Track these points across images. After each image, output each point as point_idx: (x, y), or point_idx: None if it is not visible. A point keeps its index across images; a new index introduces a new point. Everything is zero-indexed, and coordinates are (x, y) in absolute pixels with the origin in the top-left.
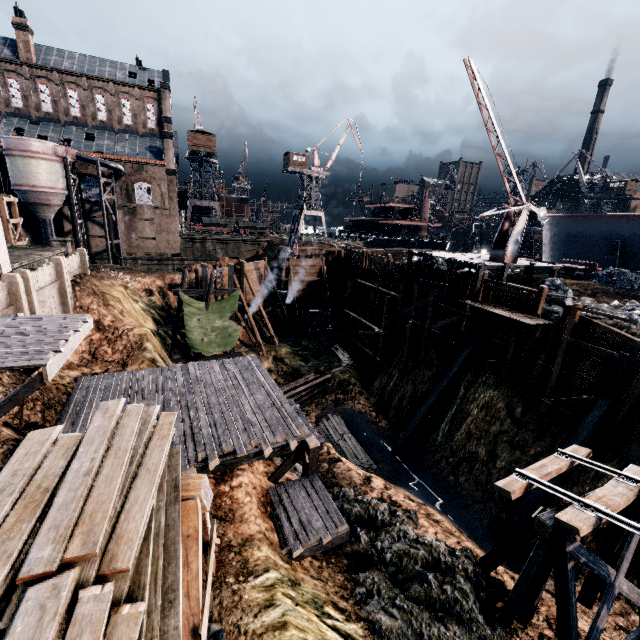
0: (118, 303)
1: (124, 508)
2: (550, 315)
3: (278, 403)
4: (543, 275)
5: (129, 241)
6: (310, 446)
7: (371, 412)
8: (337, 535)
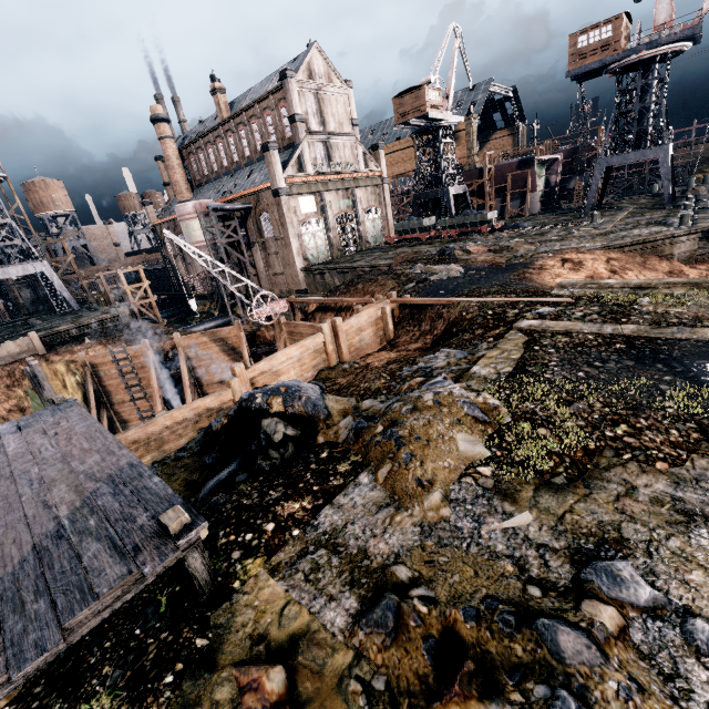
0: None
1: None
2: None
3: None
4: None
5: (270, 278)
6: None
7: None
8: None
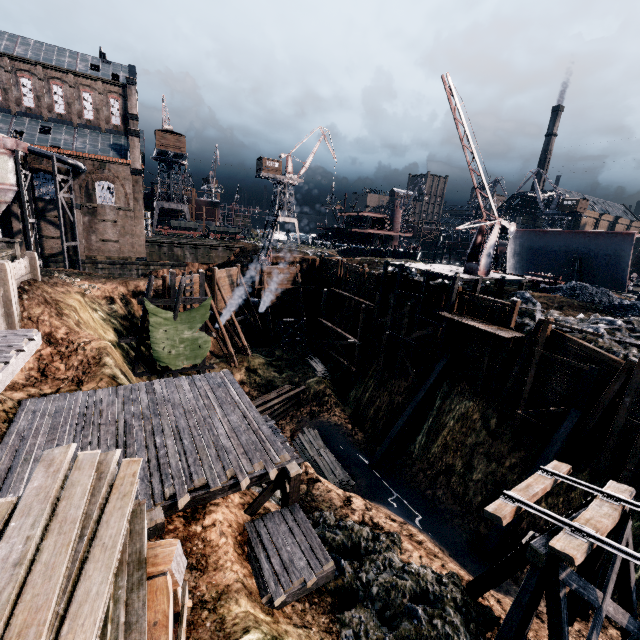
0: (74, 313)
1: (69, 611)
2: (522, 328)
3: (255, 425)
4: (512, 287)
5: (88, 243)
6: (291, 474)
7: (347, 424)
8: (322, 575)
